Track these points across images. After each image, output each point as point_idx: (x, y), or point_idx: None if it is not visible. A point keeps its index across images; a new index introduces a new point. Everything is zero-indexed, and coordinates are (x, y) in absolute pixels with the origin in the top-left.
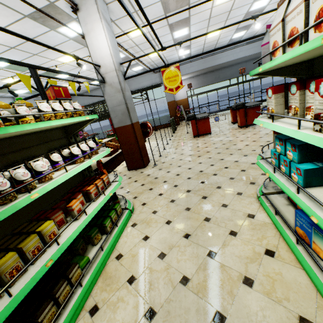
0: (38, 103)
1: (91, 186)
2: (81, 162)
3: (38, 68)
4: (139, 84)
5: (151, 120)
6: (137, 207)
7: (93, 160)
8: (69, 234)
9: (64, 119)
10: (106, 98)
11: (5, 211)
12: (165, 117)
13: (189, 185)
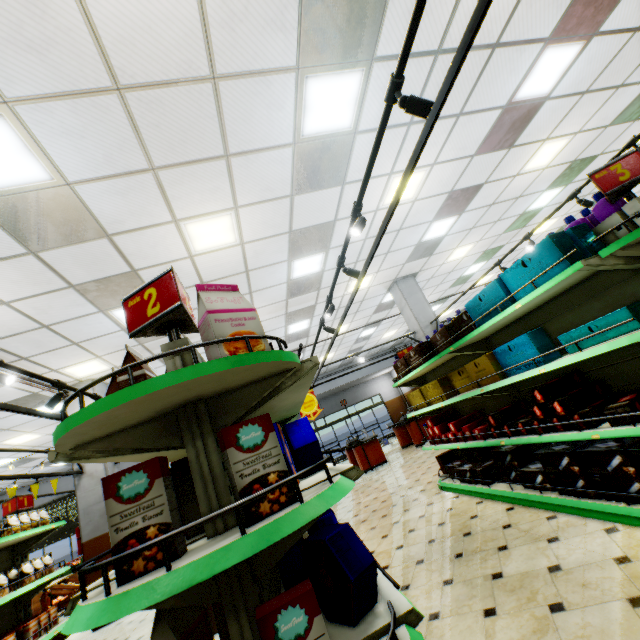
0: (10, 518)
1: (32, 620)
2: (30, 583)
3: (3, 477)
4: None
5: None
6: None
7: (46, 577)
8: None
9: (32, 529)
10: (79, 494)
11: None
12: None
13: None
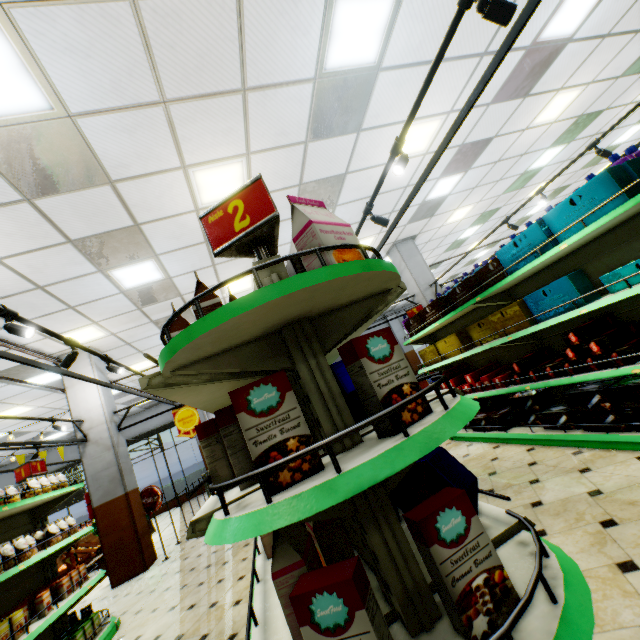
0: (29, 481)
1: (64, 577)
2: (58, 542)
3: (10, 444)
4: (144, 424)
5: (168, 486)
6: (127, 619)
7: (73, 536)
8: (39, 624)
9: (54, 491)
10: (85, 462)
11: (3, 576)
12: (198, 474)
13: (211, 559)
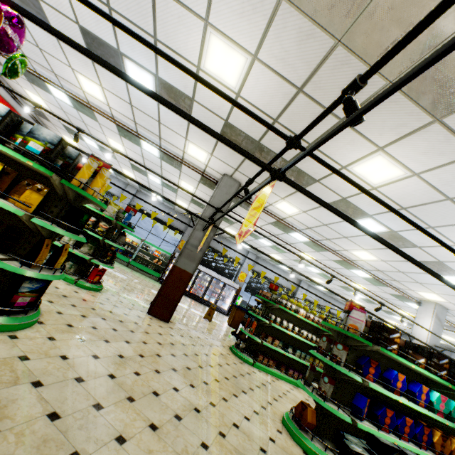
0: None
1: None
2: None
3: None
4: None
5: None
6: None
7: None
8: None
9: None
10: None
11: None
12: None
13: None
